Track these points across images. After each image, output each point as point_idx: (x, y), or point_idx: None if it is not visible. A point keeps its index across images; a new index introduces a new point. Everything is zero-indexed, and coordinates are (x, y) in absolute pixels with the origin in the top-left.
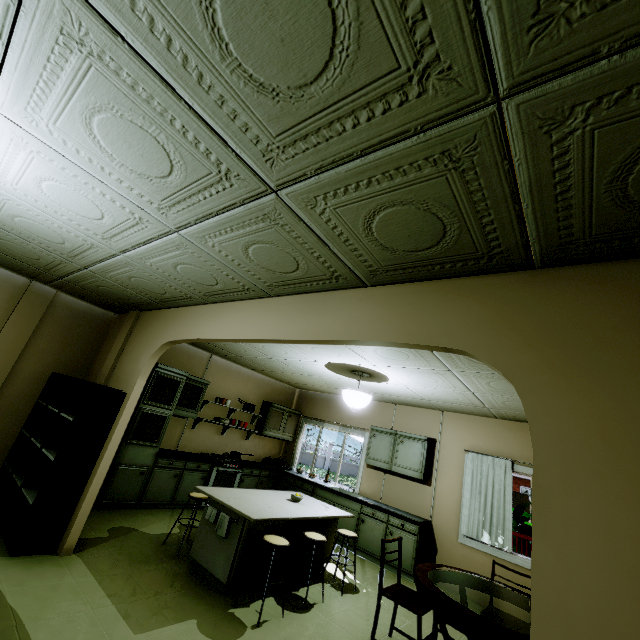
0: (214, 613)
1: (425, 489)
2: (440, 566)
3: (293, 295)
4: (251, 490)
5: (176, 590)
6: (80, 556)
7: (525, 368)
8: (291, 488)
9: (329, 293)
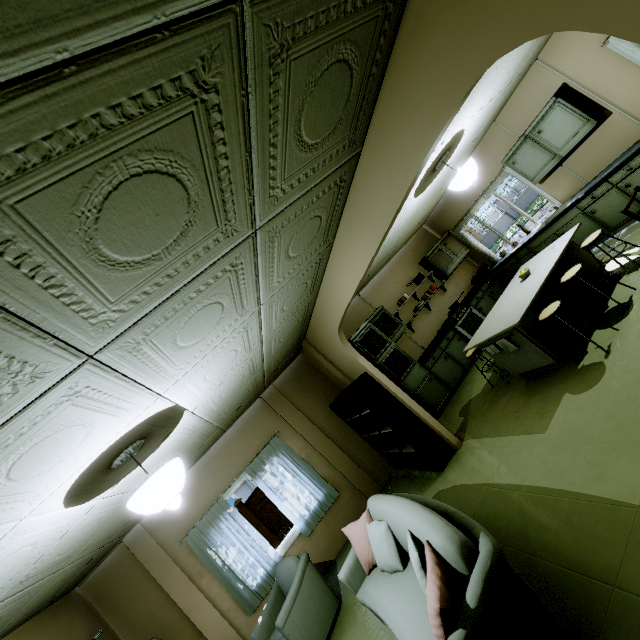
0: (571, 379)
1: (610, 122)
2: None
3: (340, 223)
4: (492, 310)
5: (534, 396)
6: (467, 439)
7: (542, 6)
8: (513, 269)
9: (352, 190)
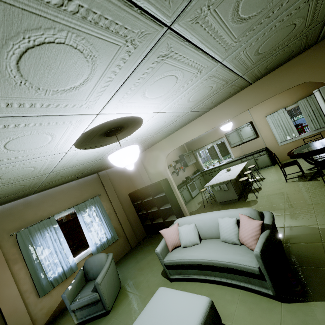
0: (244, 204)
1: (258, 139)
2: (291, 151)
3: (218, 105)
4: (214, 178)
5: (228, 208)
6: None
7: None
8: (211, 174)
9: (235, 95)
